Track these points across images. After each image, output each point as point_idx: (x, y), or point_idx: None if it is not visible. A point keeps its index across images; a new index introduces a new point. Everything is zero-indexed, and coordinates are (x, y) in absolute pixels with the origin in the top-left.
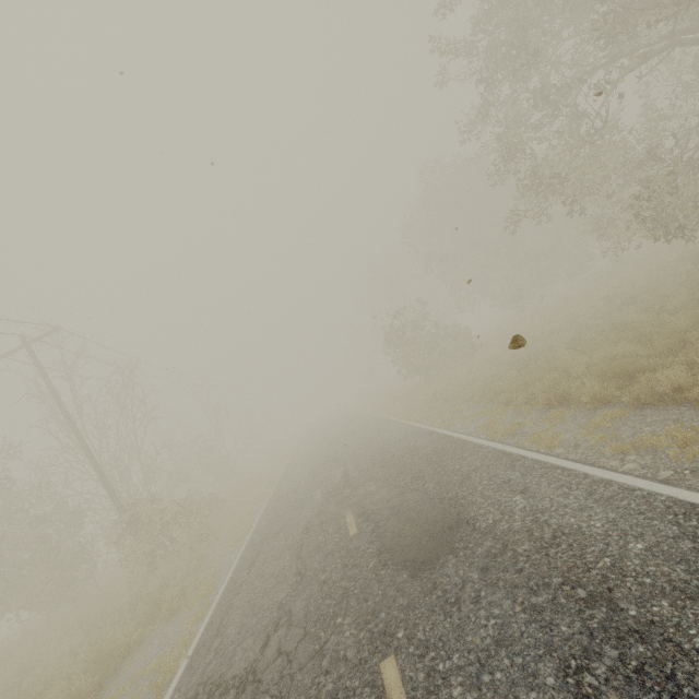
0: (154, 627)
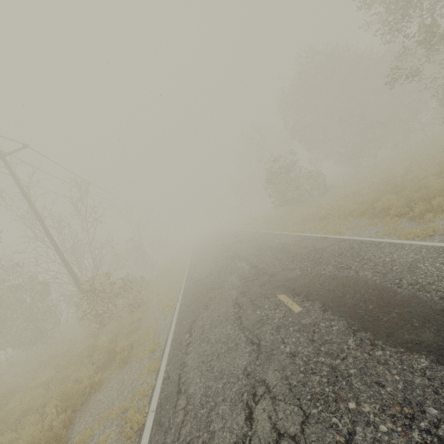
0: (110, 372)
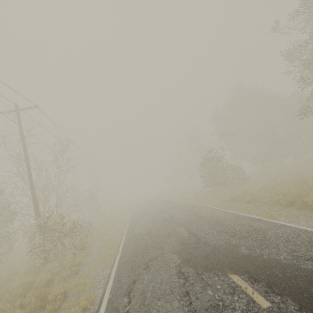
0: None
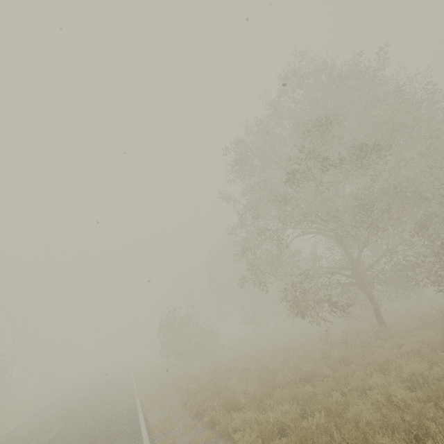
0: None
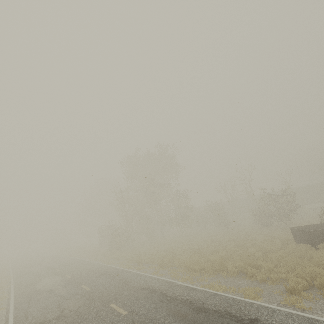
0: None
